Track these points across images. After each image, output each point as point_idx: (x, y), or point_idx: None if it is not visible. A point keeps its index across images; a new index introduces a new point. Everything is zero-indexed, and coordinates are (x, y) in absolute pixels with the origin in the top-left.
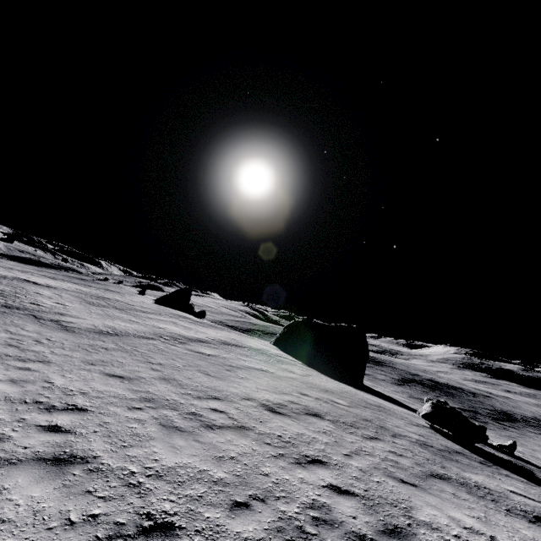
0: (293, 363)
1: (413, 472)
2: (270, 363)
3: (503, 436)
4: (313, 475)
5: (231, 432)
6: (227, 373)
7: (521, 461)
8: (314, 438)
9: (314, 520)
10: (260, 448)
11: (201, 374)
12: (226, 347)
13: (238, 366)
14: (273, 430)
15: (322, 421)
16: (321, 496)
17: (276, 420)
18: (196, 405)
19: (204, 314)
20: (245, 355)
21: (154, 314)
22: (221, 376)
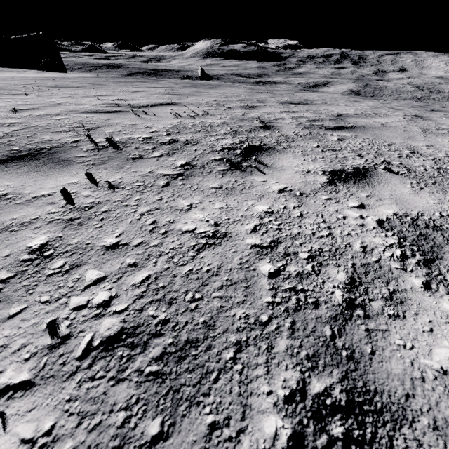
0: None
1: None
2: None
3: None
4: None
5: None
6: None
7: None
8: None
9: None
10: None
11: None
12: None
13: None
14: None
15: None
16: None
17: None
18: None
19: None
20: None
21: None
22: None
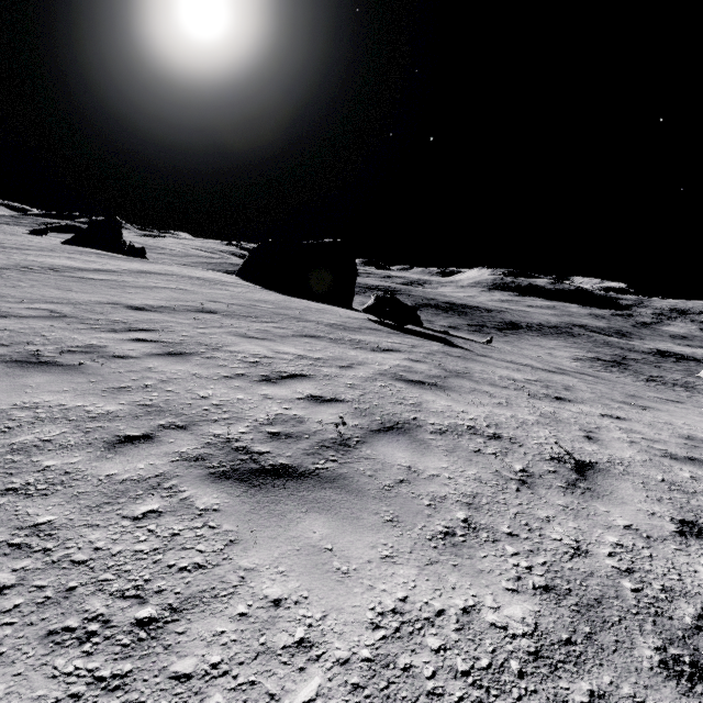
0: (244, 287)
1: (280, 334)
2: (201, 285)
3: (499, 342)
4: (120, 335)
5: (36, 319)
6: (108, 290)
7: (456, 338)
8: (172, 321)
9: (68, 351)
10: (68, 326)
11: (55, 290)
12: (140, 275)
13: (138, 286)
14: (112, 318)
15: (210, 315)
16: (107, 343)
17: (132, 313)
18: (5, 306)
19: (143, 253)
20: (167, 280)
21: (39, 250)
22: (92, 292)
